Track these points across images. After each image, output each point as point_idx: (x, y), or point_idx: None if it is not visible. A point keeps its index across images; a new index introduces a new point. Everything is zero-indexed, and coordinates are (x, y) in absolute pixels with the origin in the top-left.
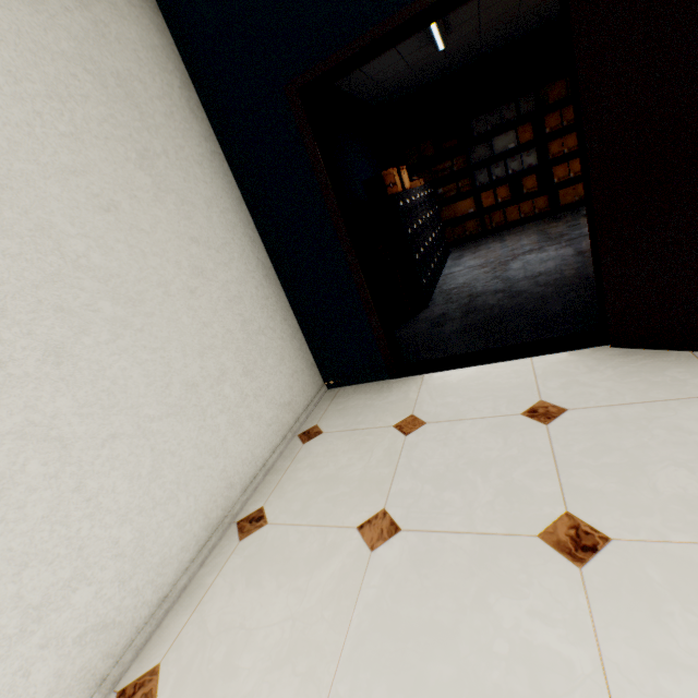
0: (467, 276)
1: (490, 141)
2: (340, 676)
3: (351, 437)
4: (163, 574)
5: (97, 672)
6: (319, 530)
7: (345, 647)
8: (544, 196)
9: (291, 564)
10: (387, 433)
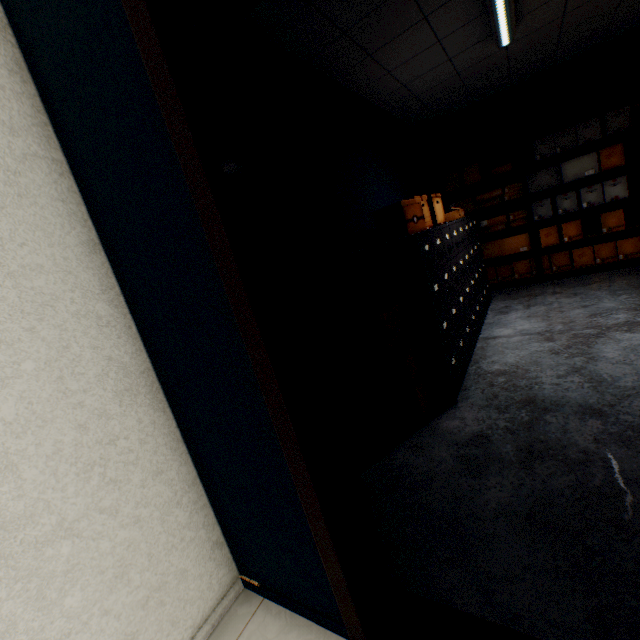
0: (520, 351)
1: (557, 166)
2: None
3: None
4: None
5: None
6: None
7: None
8: (635, 238)
9: None
10: None
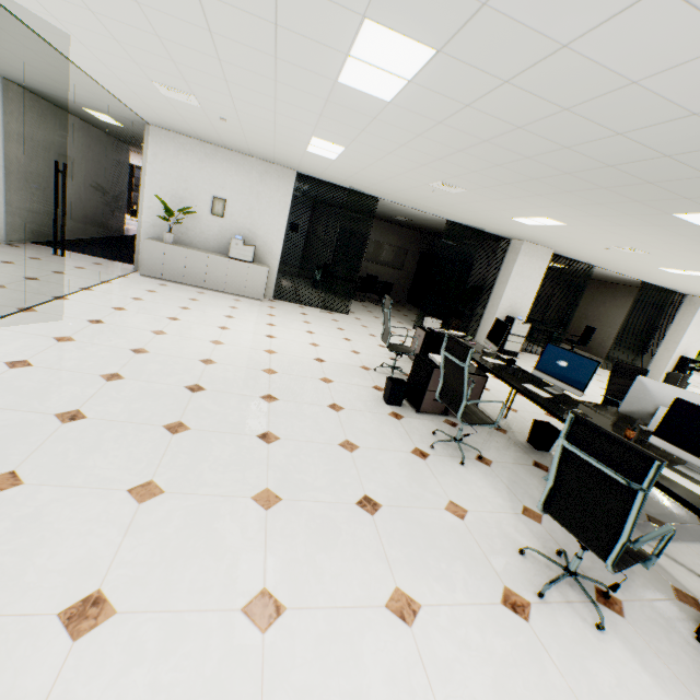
0: None
1: None
2: None
3: None
4: None
5: None
6: None
7: None
8: None
9: None
10: None
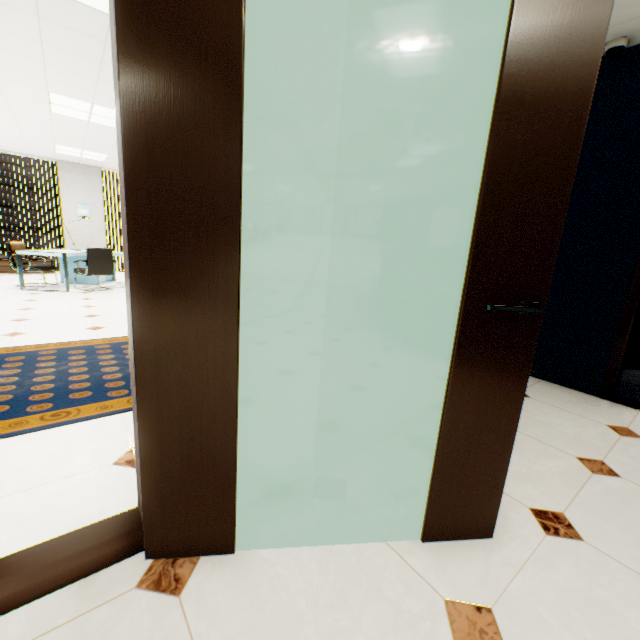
0: None
1: None
2: (574, 506)
3: (560, 412)
4: (433, 399)
5: (403, 417)
6: (539, 442)
7: (575, 498)
8: None
9: (518, 446)
10: (599, 425)
